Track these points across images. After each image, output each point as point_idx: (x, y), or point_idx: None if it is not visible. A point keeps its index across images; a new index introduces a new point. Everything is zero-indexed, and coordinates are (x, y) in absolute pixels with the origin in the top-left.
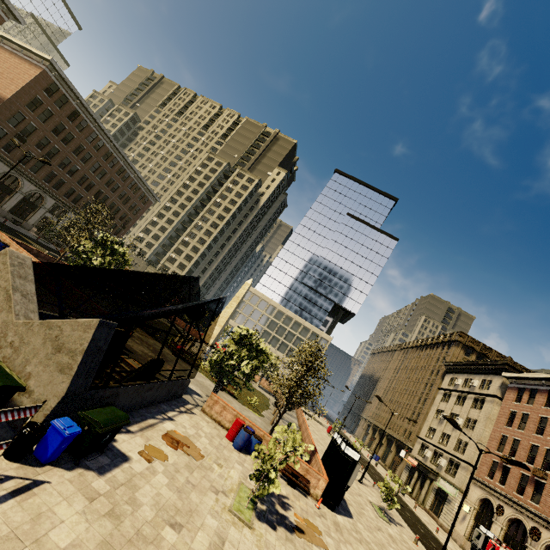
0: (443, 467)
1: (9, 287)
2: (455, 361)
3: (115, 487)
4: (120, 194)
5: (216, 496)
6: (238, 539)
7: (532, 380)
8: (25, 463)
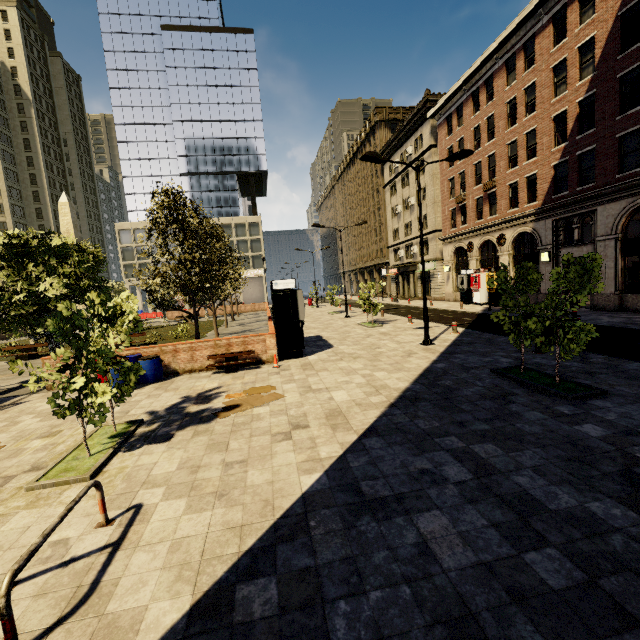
0: (418, 254)
1: None
2: (385, 144)
3: None
4: None
5: None
6: (29, 524)
7: (454, 97)
8: None
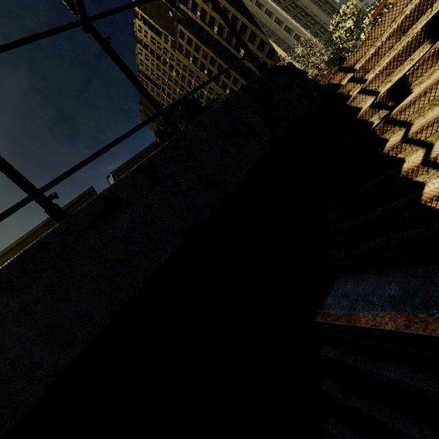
0: None
1: None
2: None
3: None
4: None
5: None
6: None
7: None
8: None
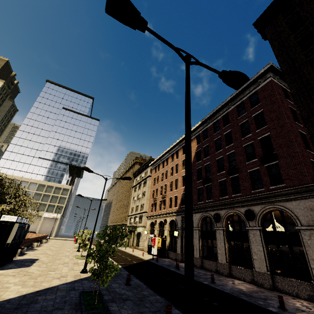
0: (138, 222)
1: None
2: (136, 170)
3: None
4: None
5: None
6: None
7: (158, 161)
8: None
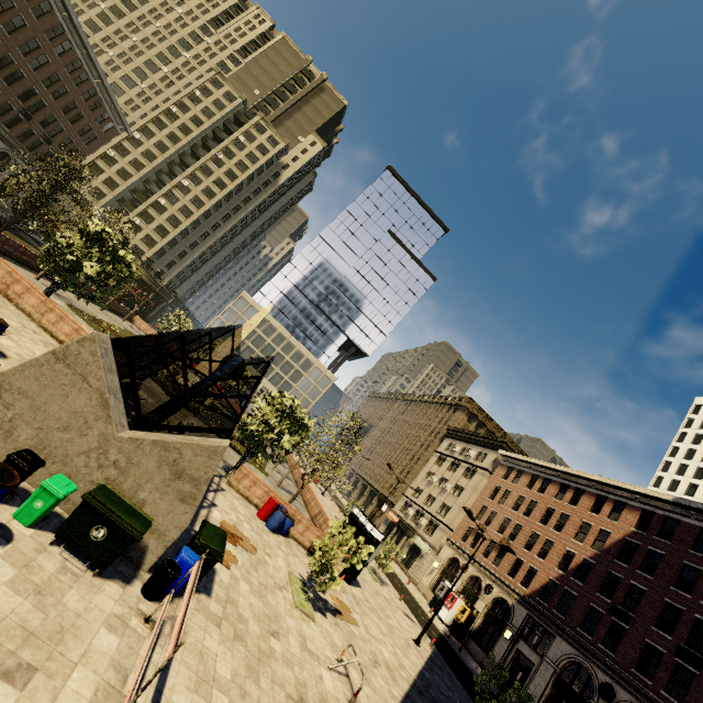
0: (423, 526)
1: (105, 389)
2: (459, 428)
3: (224, 607)
4: (67, 105)
5: (282, 593)
6: (311, 634)
7: (522, 462)
8: (160, 600)
